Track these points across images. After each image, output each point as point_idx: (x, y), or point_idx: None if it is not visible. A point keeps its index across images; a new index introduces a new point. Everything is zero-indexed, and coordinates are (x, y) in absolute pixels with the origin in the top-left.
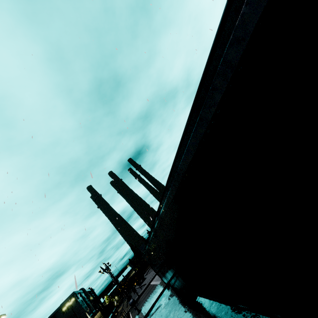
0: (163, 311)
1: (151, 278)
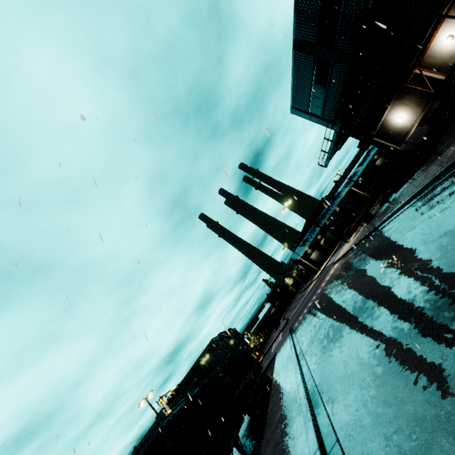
0: None
1: (275, 338)
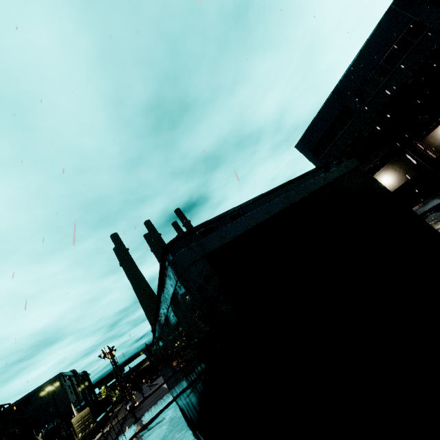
0: (163, 428)
1: None
